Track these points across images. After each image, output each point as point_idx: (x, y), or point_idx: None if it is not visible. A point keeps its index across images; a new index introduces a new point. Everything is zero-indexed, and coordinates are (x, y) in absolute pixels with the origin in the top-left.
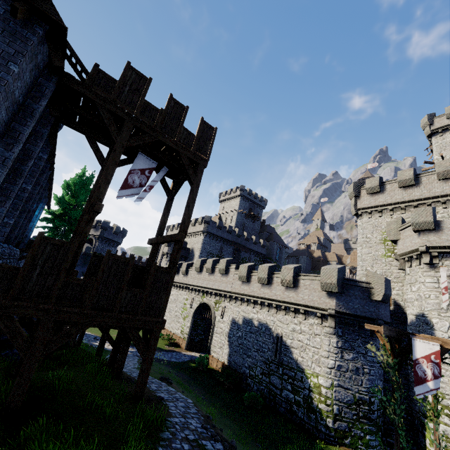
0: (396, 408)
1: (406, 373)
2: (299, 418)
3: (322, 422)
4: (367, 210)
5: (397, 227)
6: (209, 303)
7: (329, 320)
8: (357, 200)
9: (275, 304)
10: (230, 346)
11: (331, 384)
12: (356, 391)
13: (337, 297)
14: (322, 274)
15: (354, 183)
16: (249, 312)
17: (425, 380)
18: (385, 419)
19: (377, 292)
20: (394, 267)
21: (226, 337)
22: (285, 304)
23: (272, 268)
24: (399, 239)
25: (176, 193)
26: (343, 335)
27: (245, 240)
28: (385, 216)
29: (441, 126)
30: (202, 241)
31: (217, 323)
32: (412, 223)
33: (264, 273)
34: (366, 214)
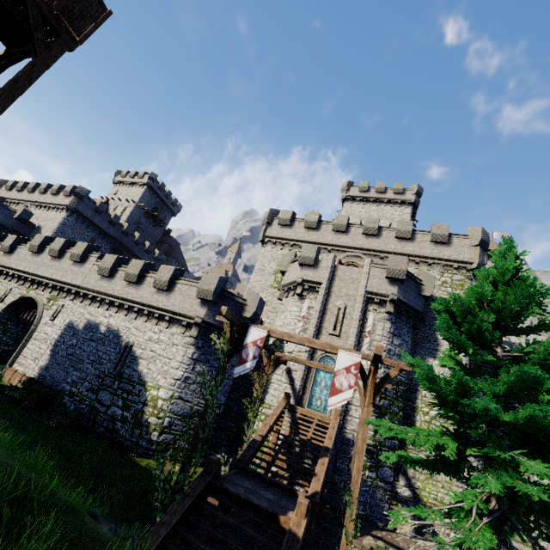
0: (214, 390)
1: (251, 393)
2: (119, 436)
3: (146, 437)
4: (273, 240)
5: (290, 260)
6: (37, 298)
7: (193, 330)
8: (268, 227)
9: (137, 308)
10: (53, 357)
11: (171, 396)
12: (195, 404)
13: (209, 307)
14: (203, 280)
15: (271, 210)
16: (99, 315)
17: (246, 361)
18: (216, 434)
19: (250, 310)
20: (276, 298)
21: (49, 346)
22: (149, 309)
23: (149, 266)
24: (287, 271)
25: (6, 67)
26: (203, 346)
27: (134, 243)
28: (285, 250)
29: (353, 195)
30: (61, 220)
31: (42, 327)
32: (300, 256)
33: (137, 268)
34: (271, 244)
